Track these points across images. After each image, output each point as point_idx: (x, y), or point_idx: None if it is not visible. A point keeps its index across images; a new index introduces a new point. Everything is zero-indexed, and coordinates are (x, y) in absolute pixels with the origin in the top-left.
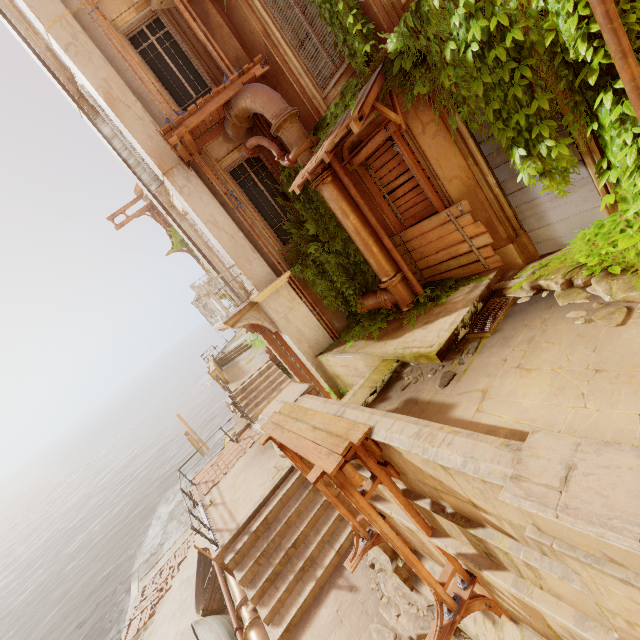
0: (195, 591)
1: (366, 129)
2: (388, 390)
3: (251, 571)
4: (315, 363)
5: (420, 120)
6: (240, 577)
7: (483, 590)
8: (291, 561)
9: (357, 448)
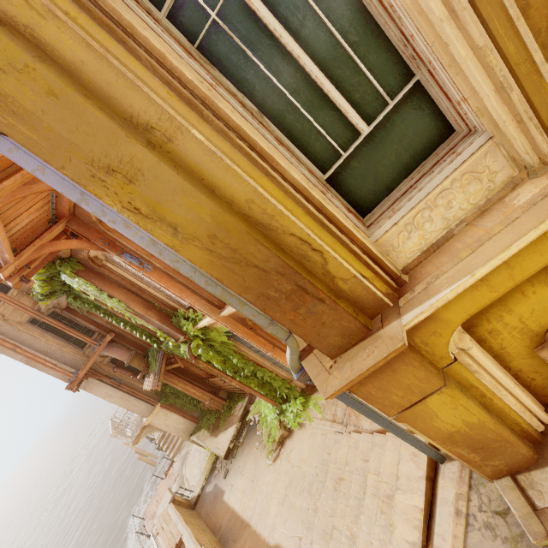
0: None
1: None
2: (211, 475)
3: None
4: (190, 439)
5: None
6: None
7: None
8: None
9: (181, 540)
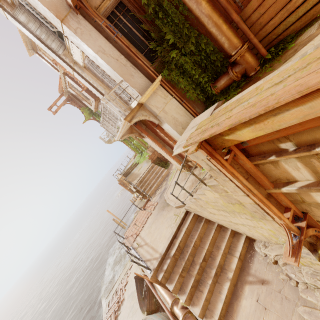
0: (138, 300)
1: None
2: None
3: (178, 282)
4: None
5: None
6: (172, 288)
7: None
8: (205, 271)
9: None
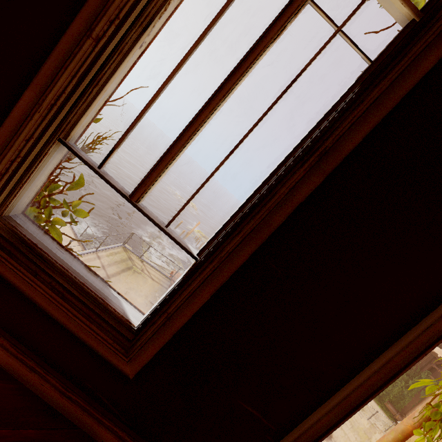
0: None
1: None
2: None
3: None
4: None
5: None
6: None
7: None
8: None
9: None
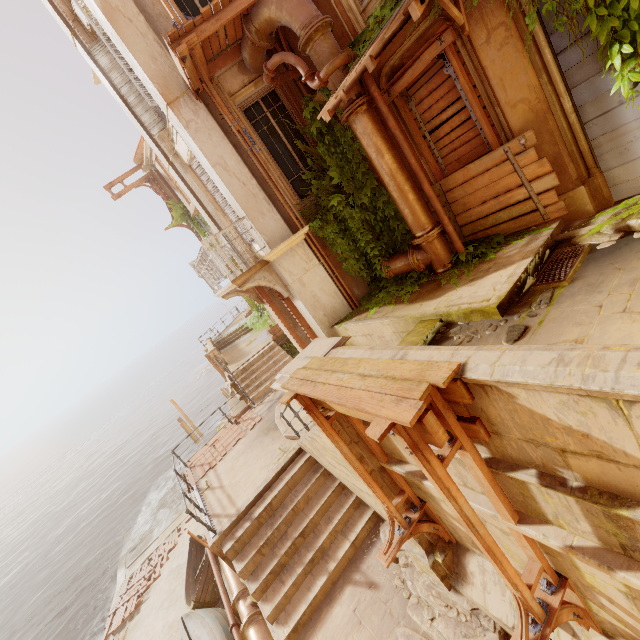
0: (185, 581)
1: (412, 47)
2: None
3: (253, 562)
4: (330, 334)
5: (485, 25)
6: (240, 568)
7: (571, 595)
8: (299, 552)
9: (434, 396)
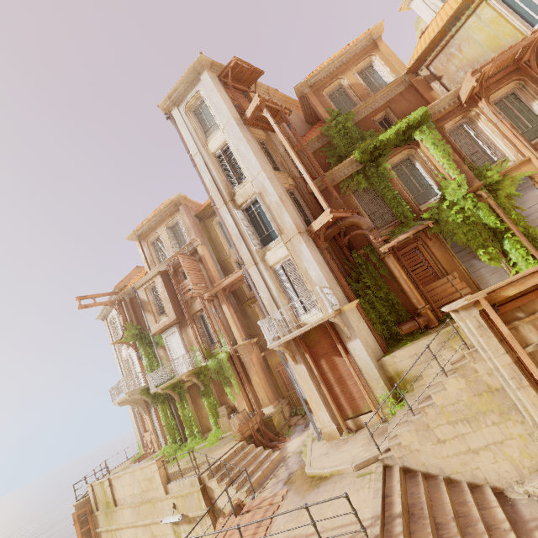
0: None
1: (401, 244)
2: None
3: None
4: (377, 366)
5: (432, 241)
6: None
7: None
8: (465, 533)
9: None
